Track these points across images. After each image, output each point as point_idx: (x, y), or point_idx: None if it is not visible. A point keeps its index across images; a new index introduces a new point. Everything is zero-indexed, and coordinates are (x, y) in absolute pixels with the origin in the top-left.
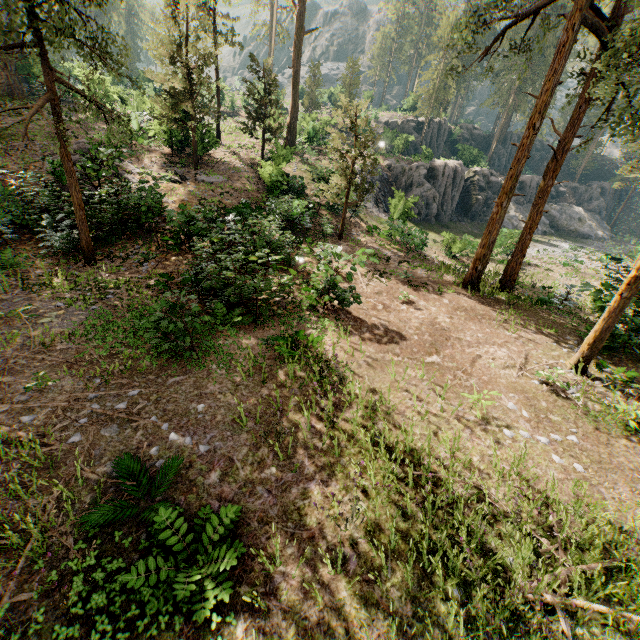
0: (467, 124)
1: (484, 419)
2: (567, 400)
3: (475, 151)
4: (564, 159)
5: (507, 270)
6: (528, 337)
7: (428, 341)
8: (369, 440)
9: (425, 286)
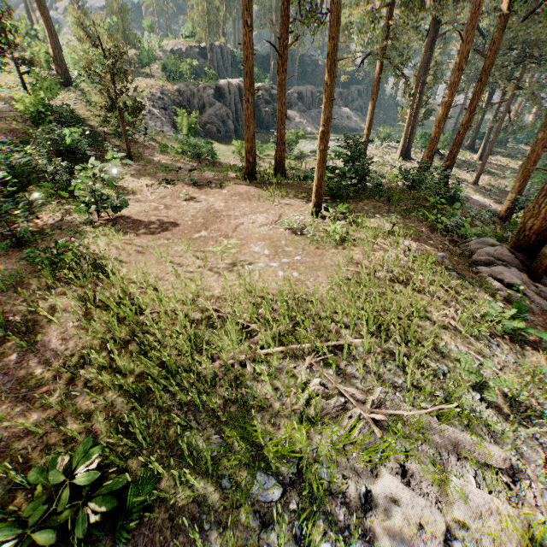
0: None
1: (232, 264)
2: (302, 236)
3: (255, 69)
4: (286, 54)
5: (277, 158)
6: (286, 202)
7: (200, 223)
8: (114, 304)
9: (209, 184)
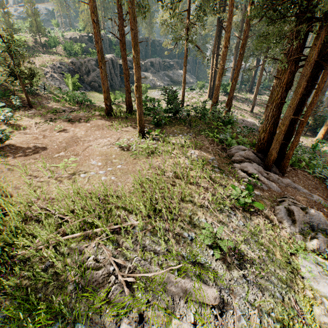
0: (118, 35)
1: (73, 174)
2: (128, 151)
3: None
4: (124, 39)
5: (126, 102)
6: (126, 130)
7: (63, 146)
8: None
9: (79, 120)
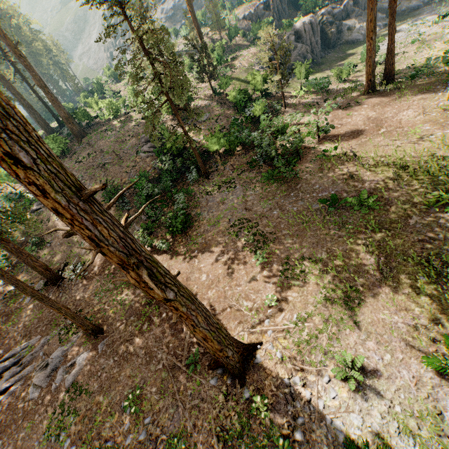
0: None
1: (419, 138)
2: None
3: None
4: None
5: (386, 71)
6: (418, 98)
7: (373, 126)
8: (385, 162)
9: (349, 105)
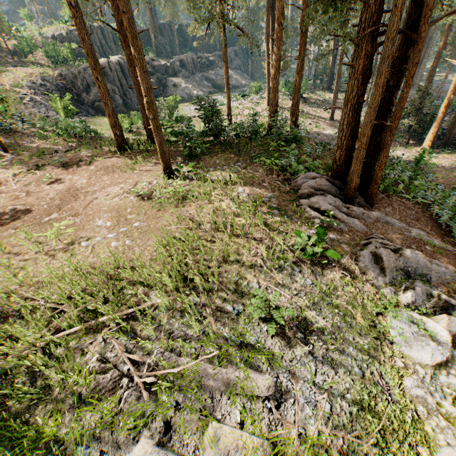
0: None
1: (70, 243)
2: (149, 200)
3: None
4: (125, 30)
5: (146, 127)
6: (146, 169)
7: (56, 205)
8: None
9: (79, 162)
